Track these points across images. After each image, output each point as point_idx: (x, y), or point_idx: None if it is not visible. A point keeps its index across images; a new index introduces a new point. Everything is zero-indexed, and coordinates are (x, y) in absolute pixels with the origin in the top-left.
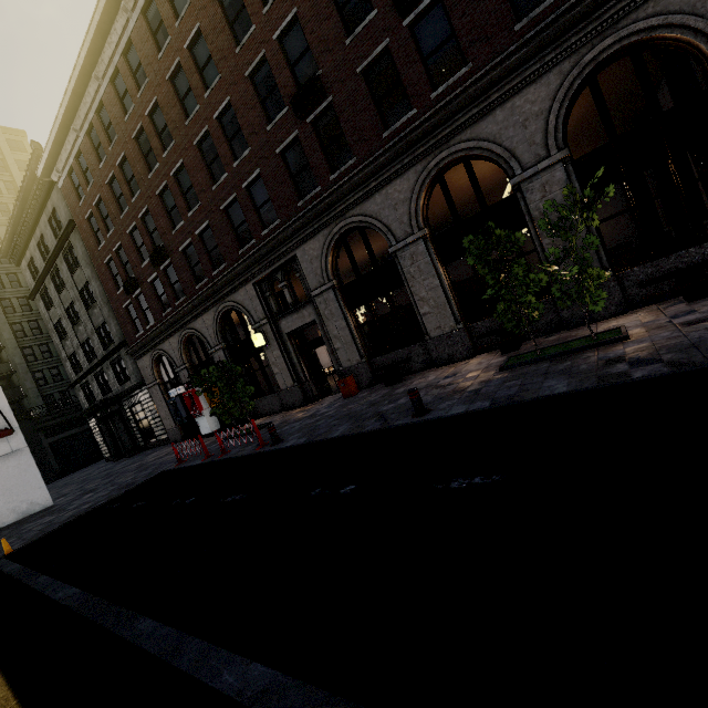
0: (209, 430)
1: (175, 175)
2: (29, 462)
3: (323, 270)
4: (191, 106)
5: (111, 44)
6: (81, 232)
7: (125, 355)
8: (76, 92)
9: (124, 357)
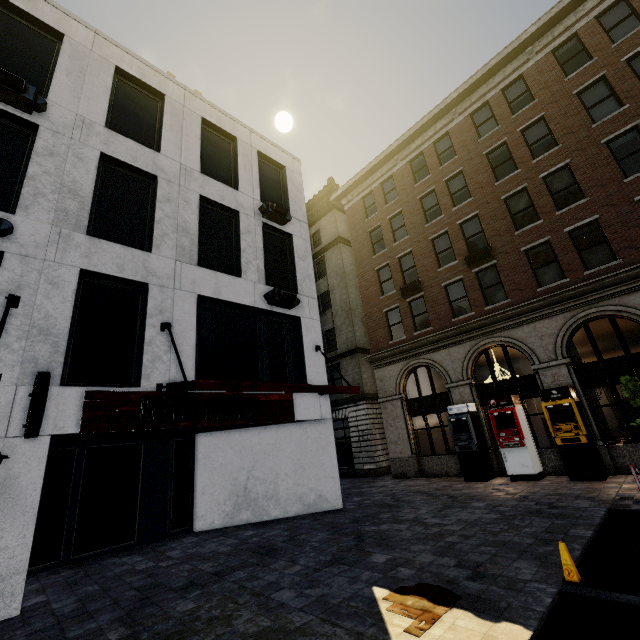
0: (529, 470)
1: (543, 178)
2: (328, 439)
3: None
4: (600, 113)
5: (489, 84)
6: (353, 244)
7: (347, 364)
8: (424, 126)
9: (344, 366)
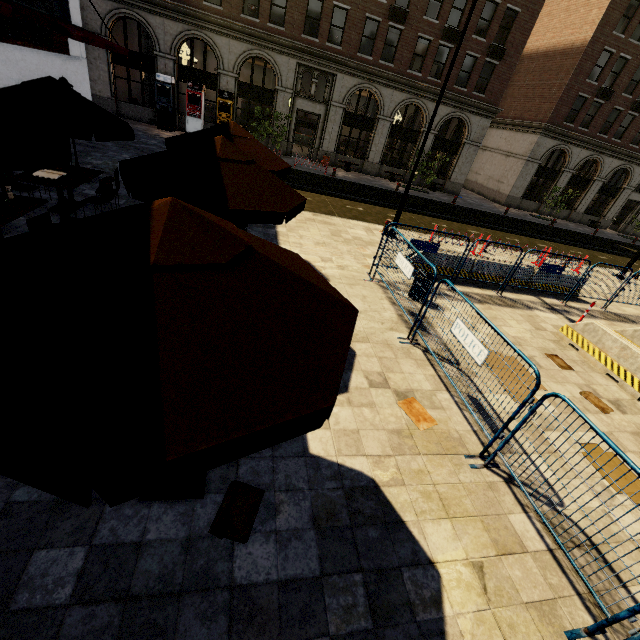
0: None
1: None
2: (84, 76)
3: (346, 97)
4: None
5: None
6: None
7: None
8: None
9: None
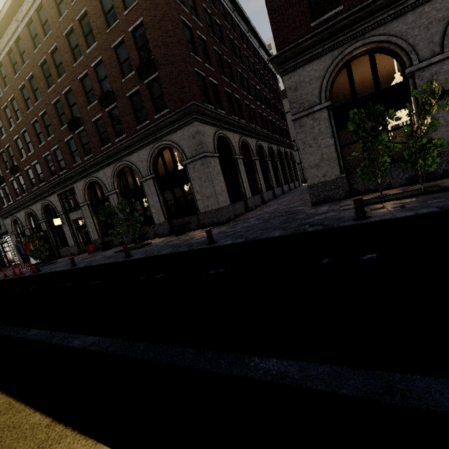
0: (35, 262)
1: (23, 133)
2: None
3: (84, 196)
4: (31, 104)
5: None
6: None
7: None
8: None
9: None
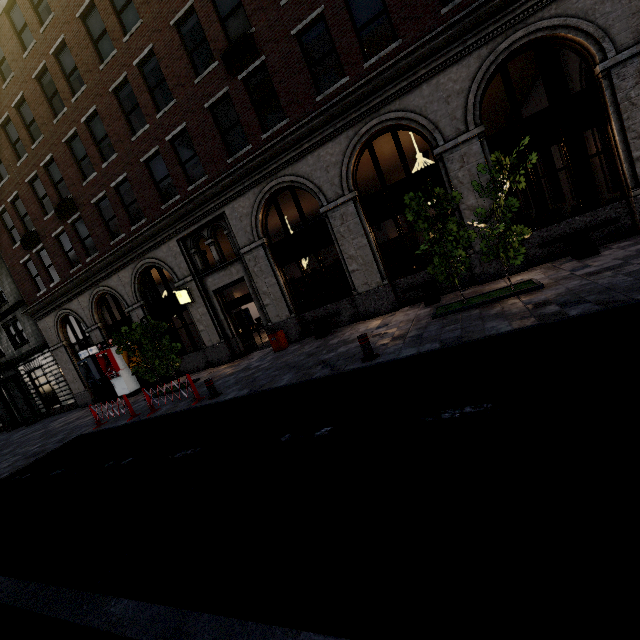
0: (127, 391)
1: (86, 122)
2: None
3: (253, 228)
4: (107, 50)
5: None
6: None
7: (22, 316)
8: None
9: (21, 319)
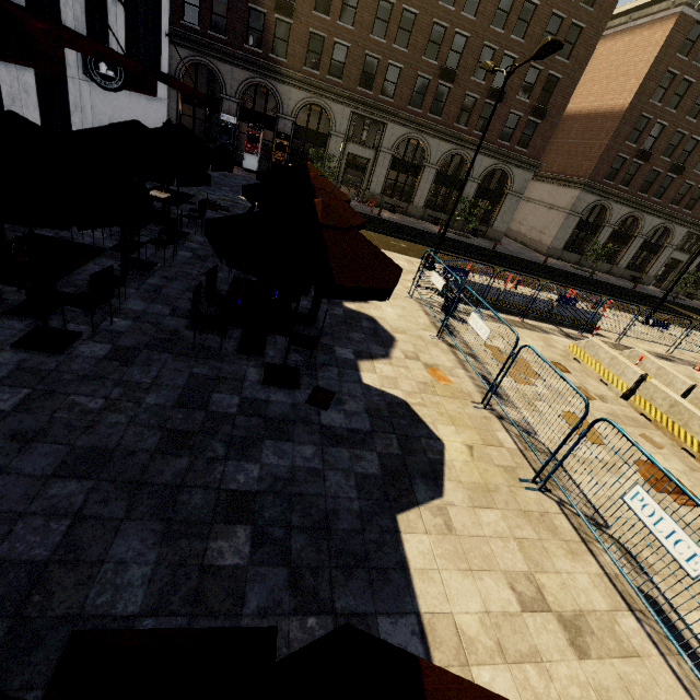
0: (254, 169)
1: None
2: (164, 115)
3: (395, 144)
4: None
5: None
6: None
7: None
8: None
9: None
